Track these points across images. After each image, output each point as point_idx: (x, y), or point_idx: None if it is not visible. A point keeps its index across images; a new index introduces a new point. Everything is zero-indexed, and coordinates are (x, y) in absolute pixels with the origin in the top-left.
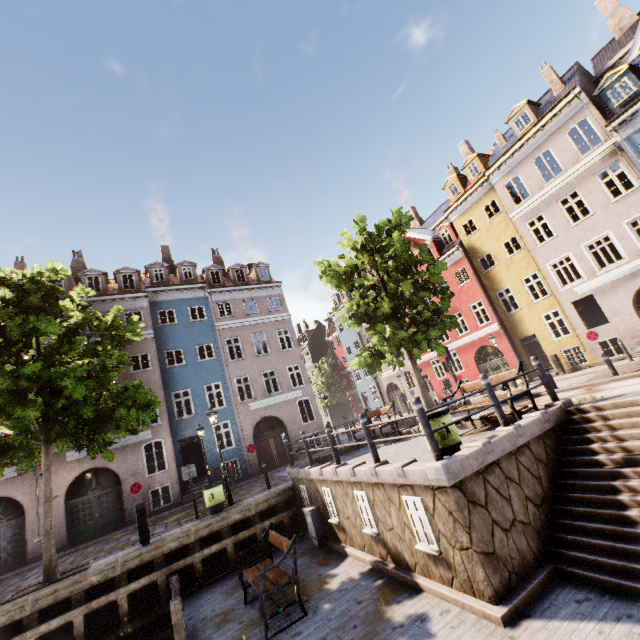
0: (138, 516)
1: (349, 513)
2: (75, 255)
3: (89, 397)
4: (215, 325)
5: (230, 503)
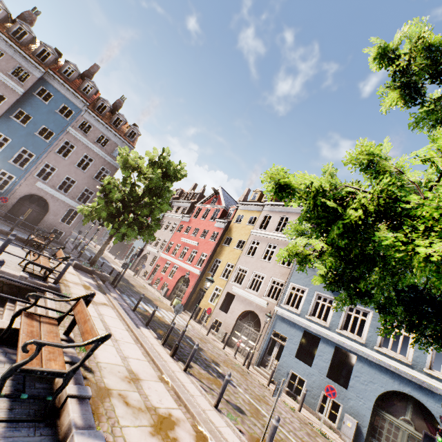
0: None
1: None
2: (34, 10)
3: None
4: (68, 127)
5: None
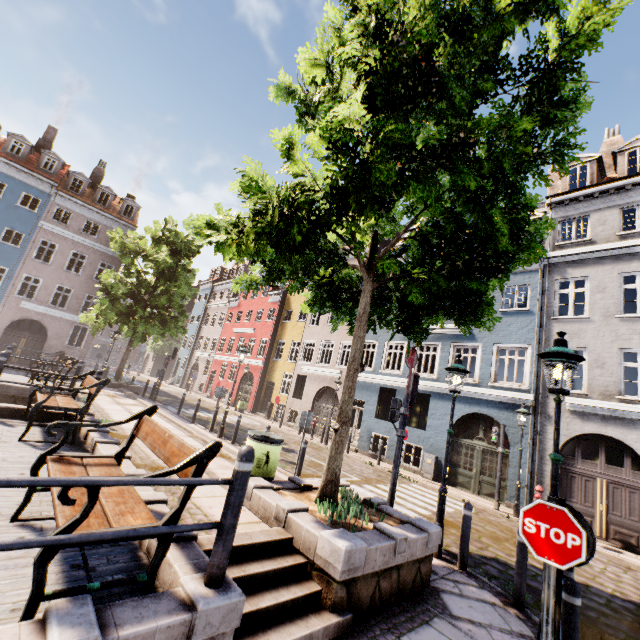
0: None
1: None
2: None
3: None
4: (40, 222)
5: None
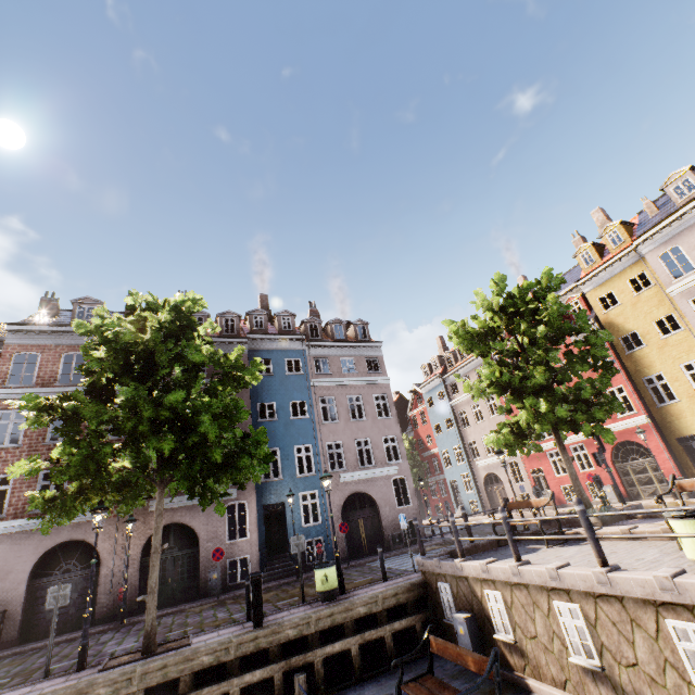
0: (253, 588)
1: (537, 631)
2: None
3: (219, 438)
4: (311, 381)
5: (342, 591)
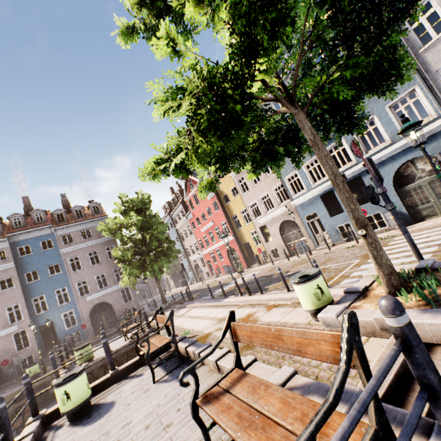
0: None
1: None
2: None
3: None
4: (60, 251)
5: (44, 372)
